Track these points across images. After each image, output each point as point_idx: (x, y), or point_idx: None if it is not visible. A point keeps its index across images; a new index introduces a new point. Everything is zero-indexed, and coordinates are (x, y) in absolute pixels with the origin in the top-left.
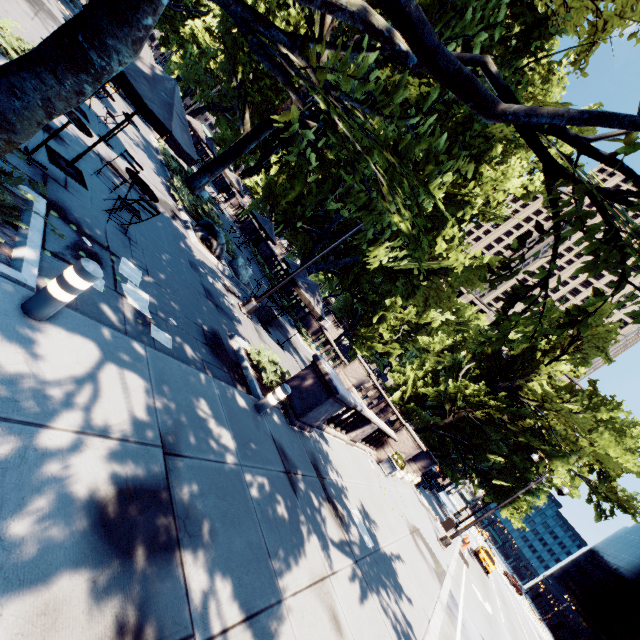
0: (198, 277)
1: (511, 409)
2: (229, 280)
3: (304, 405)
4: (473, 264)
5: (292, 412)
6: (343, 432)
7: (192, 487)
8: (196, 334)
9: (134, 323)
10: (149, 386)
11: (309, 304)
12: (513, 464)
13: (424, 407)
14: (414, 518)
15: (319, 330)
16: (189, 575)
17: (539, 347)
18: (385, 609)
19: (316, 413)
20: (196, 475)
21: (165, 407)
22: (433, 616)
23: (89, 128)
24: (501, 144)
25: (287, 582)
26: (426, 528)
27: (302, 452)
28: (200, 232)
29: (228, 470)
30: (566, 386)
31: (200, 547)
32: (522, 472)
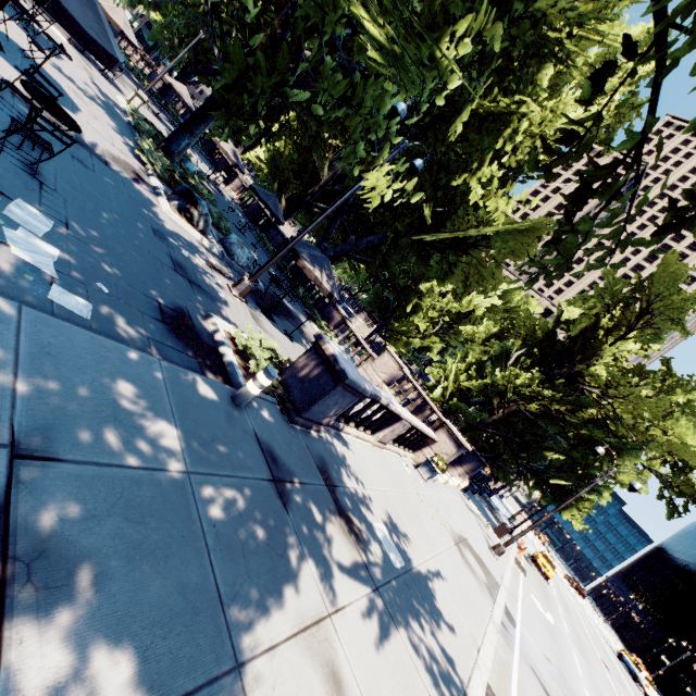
0: (165, 247)
1: (570, 398)
2: (218, 259)
3: (306, 397)
4: (520, 227)
5: (291, 407)
6: (368, 432)
7: (69, 507)
8: (145, 307)
9: (15, 278)
10: (10, 358)
11: (316, 280)
12: (574, 460)
13: (469, 403)
14: (460, 527)
15: (342, 322)
16: (13, 662)
17: (601, 325)
18: (417, 647)
19: (323, 407)
20: (84, 488)
21: (40, 389)
22: (484, 642)
23: (1, 57)
24: (551, 60)
25: (250, 637)
26: (475, 537)
27: (304, 455)
28: (176, 201)
29: (160, 480)
30: (635, 368)
31: (60, 606)
32: (584, 469)
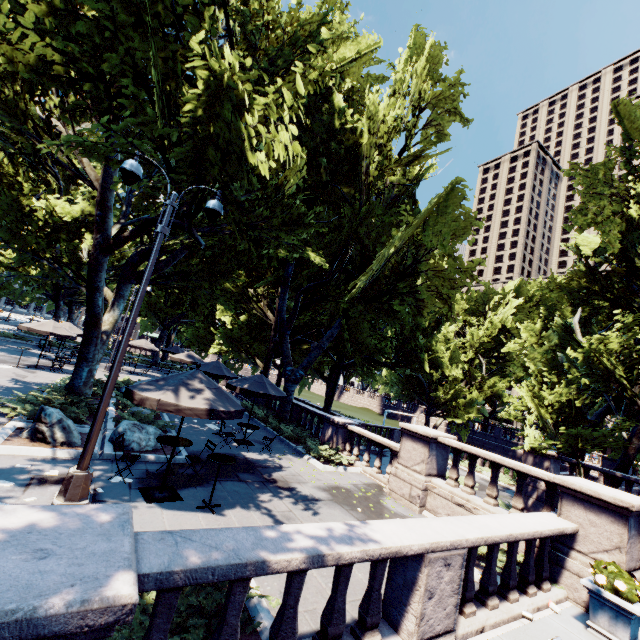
0: None
1: None
2: None
3: None
4: (429, 205)
5: None
6: None
7: None
8: None
9: None
10: None
11: (160, 405)
12: None
13: (587, 422)
14: None
15: (348, 432)
16: None
17: (634, 215)
18: None
19: None
20: None
21: None
22: None
23: None
24: None
25: None
26: None
27: None
28: (27, 429)
29: None
30: None
31: None
32: None
